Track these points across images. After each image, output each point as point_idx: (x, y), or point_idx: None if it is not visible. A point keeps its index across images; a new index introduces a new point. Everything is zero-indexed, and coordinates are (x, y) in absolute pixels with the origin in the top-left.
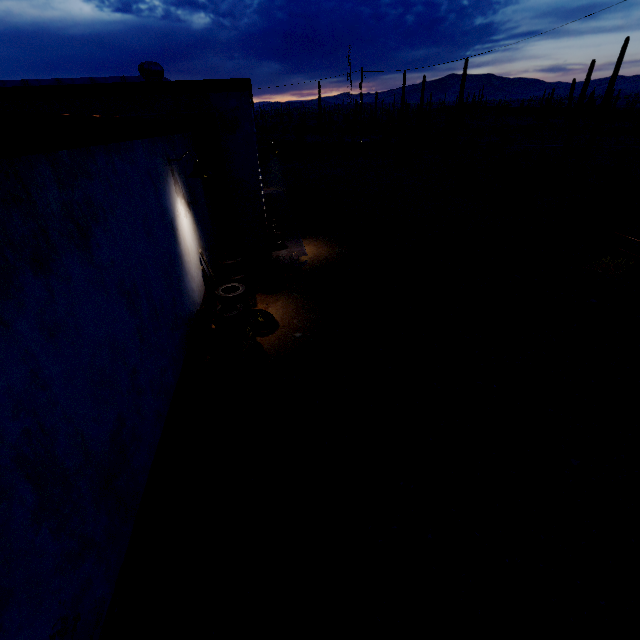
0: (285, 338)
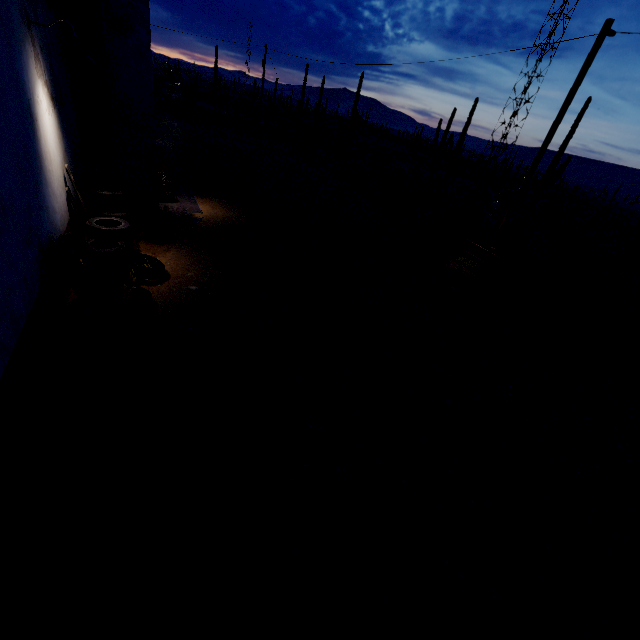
0: (178, 289)
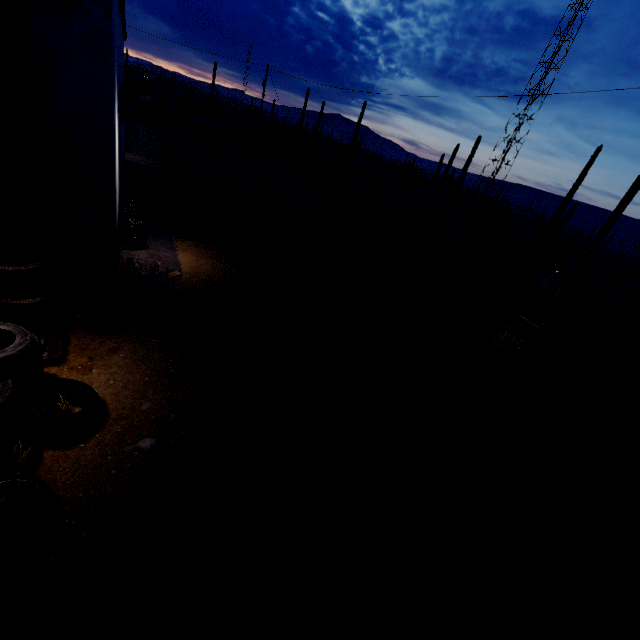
0: (117, 454)
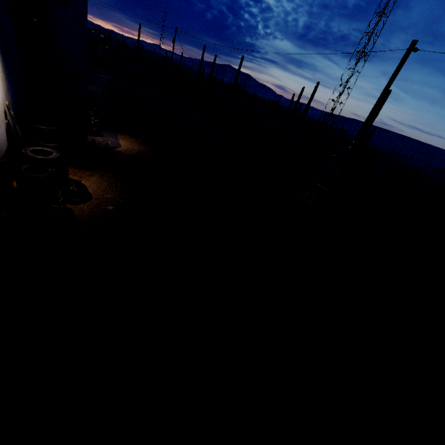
0: (98, 209)
